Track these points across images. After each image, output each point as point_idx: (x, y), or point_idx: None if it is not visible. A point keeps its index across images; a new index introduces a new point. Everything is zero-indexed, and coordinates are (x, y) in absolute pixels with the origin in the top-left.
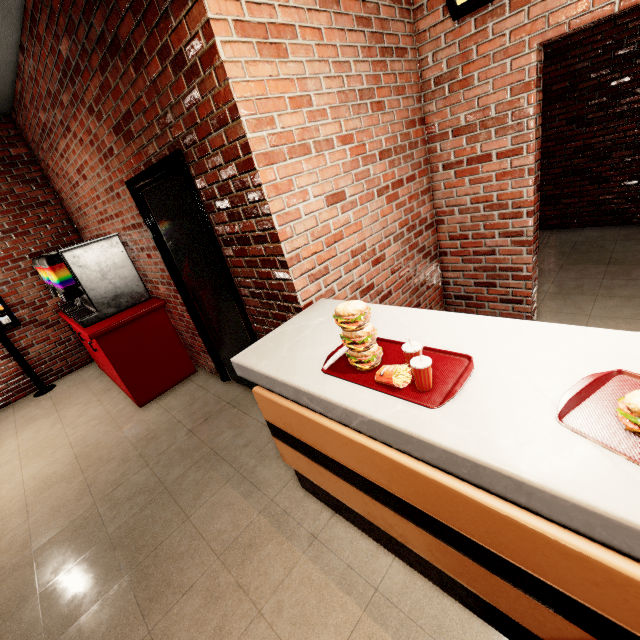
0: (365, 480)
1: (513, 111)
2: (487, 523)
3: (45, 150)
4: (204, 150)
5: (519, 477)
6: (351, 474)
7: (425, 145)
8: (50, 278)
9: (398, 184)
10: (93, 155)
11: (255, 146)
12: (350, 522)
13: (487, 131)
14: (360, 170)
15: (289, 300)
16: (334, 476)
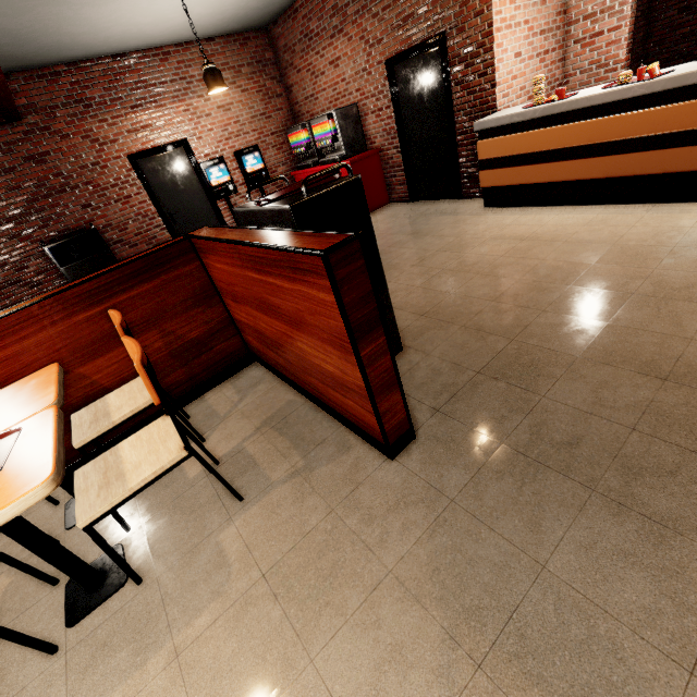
0: (531, 155)
1: (619, 2)
2: (577, 132)
3: (296, 52)
4: (462, 30)
5: (588, 96)
6: (524, 157)
7: (564, 28)
8: (317, 133)
9: (546, 52)
10: (358, 47)
11: (495, 24)
12: (512, 207)
13: (603, 16)
14: (530, 41)
15: (490, 108)
16: (514, 168)
